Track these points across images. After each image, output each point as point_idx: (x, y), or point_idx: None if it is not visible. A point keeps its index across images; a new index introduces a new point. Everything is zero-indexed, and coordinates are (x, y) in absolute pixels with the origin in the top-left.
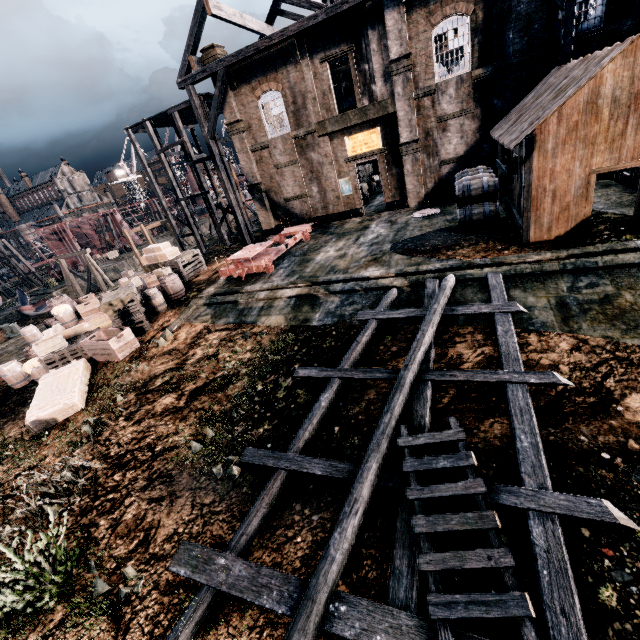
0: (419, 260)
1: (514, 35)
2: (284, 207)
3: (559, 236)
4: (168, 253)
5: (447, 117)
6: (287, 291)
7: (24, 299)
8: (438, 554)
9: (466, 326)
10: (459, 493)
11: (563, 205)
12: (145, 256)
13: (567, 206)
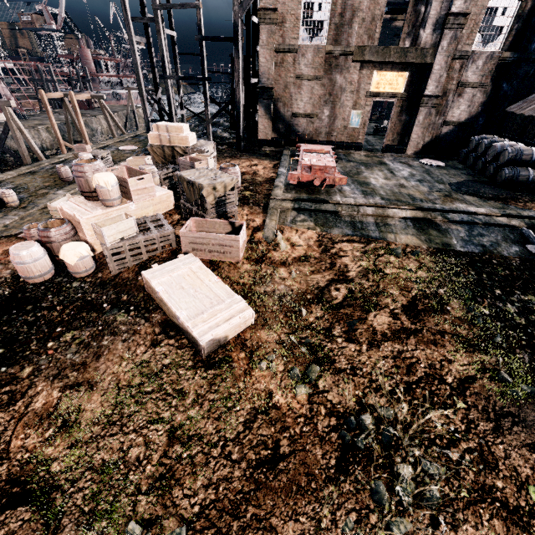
0: (499, 205)
1: None
2: (287, 121)
3: None
4: (190, 137)
5: (467, 84)
6: (398, 211)
7: None
8: None
9: None
10: None
11: None
12: (155, 133)
13: None
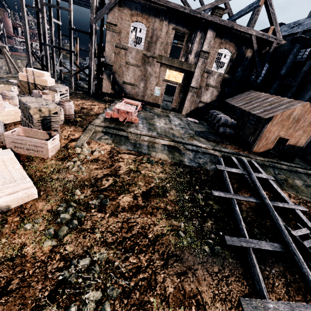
0: (214, 144)
1: (240, 70)
2: (120, 85)
3: (260, 152)
4: (49, 81)
5: (210, 85)
6: (161, 141)
7: None
8: None
9: None
10: None
11: (267, 142)
12: (24, 74)
13: (267, 143)
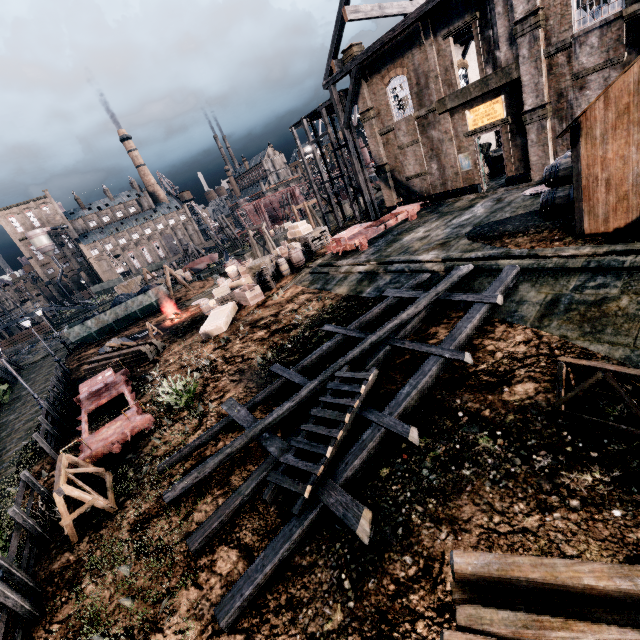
0: (476, 246)
1: None
2: (406, 185)
3: (619, 228)
4: (303, 230)
5: (585, 72)
6: (360, 267)
7: (227, 258)
8: (312, 425)
9: (460, 311)
10: (341, 403)
11: (620, 194)
12: (289, 232)
13: (625, 196)
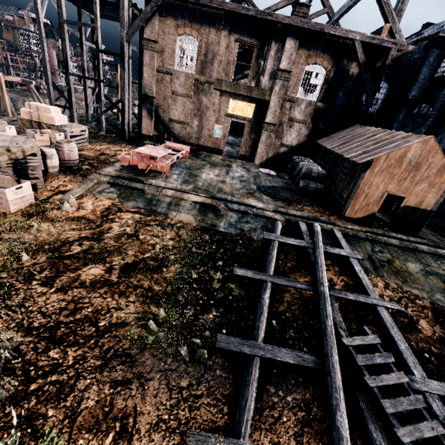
0: (282, 204)
1: (342, 95)
2: (166, 124)
3: (358, 218)
4: (57, 118)
5: (295, 120)
6: (193, 196)
7: None
8: (405, 428)
9: (327, 259)
10: (397, 382)
11: (367, 202)
12: (27, 110)
13: (369, 204)
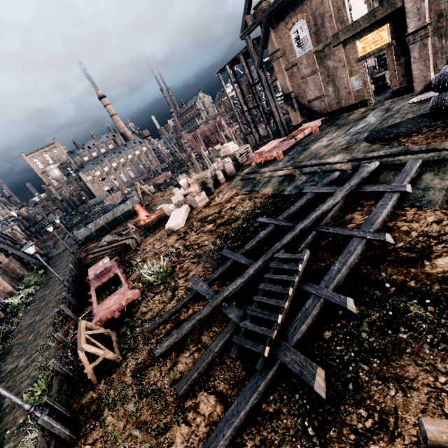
0: (376, 147)
1: None
2: (308, 107)
3: None
4: (232, 148)
5: None
6: (280, 172)
7: (178, 174)
8: (261, 297)
9: (371, 200)
10: (283, 279)
11: None
12: (221, 151)
13: None
